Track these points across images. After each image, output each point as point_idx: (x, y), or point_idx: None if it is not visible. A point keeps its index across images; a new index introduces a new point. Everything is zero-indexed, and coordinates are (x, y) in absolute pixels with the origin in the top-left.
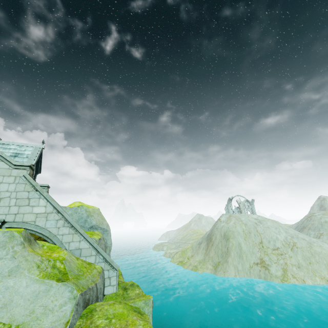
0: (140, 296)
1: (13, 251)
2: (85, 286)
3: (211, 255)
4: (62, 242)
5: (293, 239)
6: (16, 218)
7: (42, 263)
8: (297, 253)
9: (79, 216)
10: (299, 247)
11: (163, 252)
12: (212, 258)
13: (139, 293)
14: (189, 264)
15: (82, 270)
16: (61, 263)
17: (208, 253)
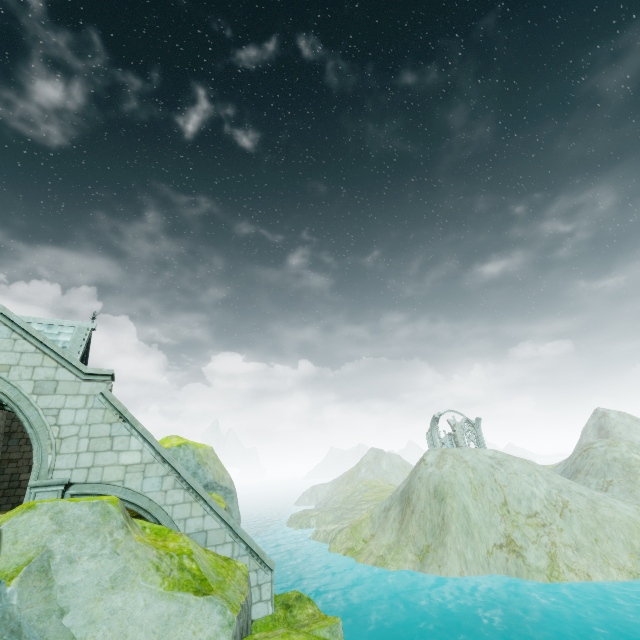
0: (317, 619)
1: (112, 540)
2: (236, 603)
3: (411, 534)
4: (172, 518)
5: (562, 494)
6: (89, 476)
7: (162, 561)
8: (572, 523)
9: (182, 465)
10: (573, 509)
11: (309, 530)
12: (415, 538)
13: (315, 614)
14: (369, 552)
15: (220, 573)
16: (190, 559)
17: (405, 529)
